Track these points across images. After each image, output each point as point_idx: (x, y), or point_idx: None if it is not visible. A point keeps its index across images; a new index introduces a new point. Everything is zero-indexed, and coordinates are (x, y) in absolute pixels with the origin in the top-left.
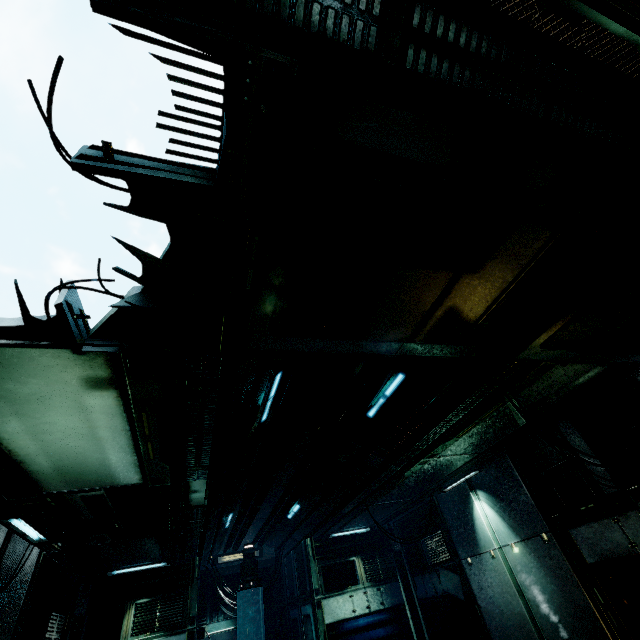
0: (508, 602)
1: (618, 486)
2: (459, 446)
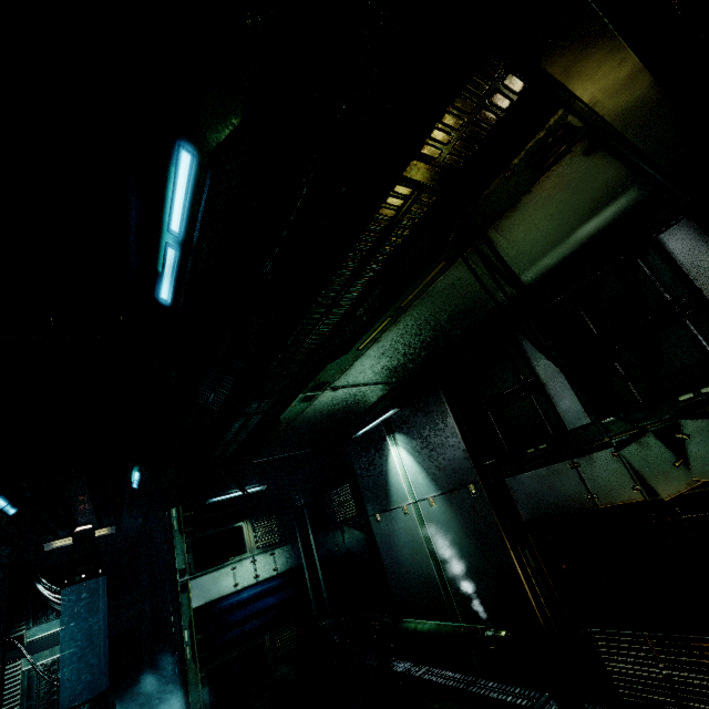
0: (417, 563)
1: (589, 418)
2: (366, 369)
